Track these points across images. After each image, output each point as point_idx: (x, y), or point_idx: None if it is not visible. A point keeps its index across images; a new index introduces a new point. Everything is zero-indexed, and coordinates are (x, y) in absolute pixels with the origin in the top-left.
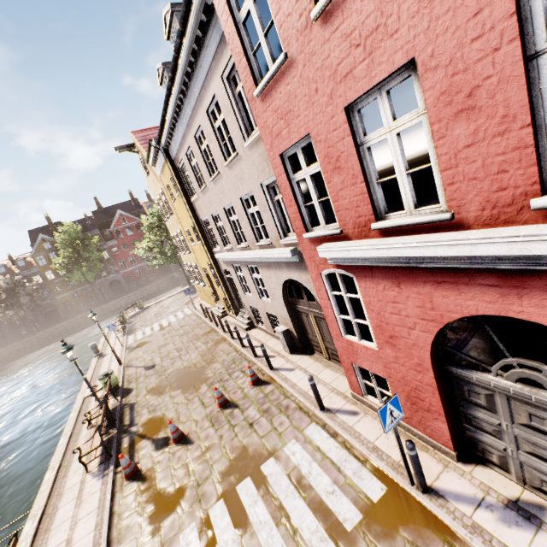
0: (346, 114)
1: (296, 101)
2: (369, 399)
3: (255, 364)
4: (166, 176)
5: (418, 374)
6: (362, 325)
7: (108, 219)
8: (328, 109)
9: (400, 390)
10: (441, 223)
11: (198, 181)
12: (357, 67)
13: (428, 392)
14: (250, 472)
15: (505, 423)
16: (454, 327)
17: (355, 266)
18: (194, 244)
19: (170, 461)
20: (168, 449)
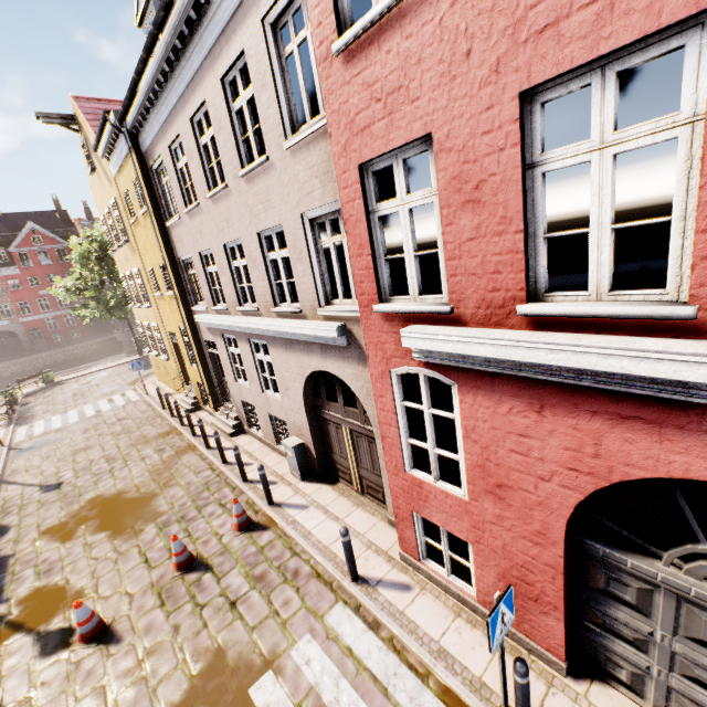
0: (520, 105)
1: (418, 70)
2: (429, 566)
3: (244, 493)
4: (126, 178)
5: (533, 547)
6: (427, 451)
7: (9, 232)
8: (484, 92)
9: (492, 563)
10: (664, 322)
11: (185, 195)
12: (573, 16)
13: (544, 575)
14: (229, 702)
15: (661, 633)
16: (611, 484)
17: (463, 368)
18: (160, 293)
19: (69, 682)
20: (68, 654)
